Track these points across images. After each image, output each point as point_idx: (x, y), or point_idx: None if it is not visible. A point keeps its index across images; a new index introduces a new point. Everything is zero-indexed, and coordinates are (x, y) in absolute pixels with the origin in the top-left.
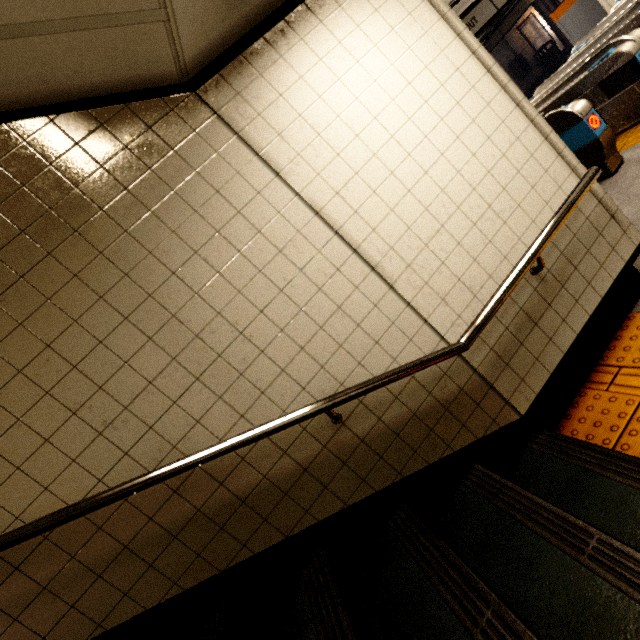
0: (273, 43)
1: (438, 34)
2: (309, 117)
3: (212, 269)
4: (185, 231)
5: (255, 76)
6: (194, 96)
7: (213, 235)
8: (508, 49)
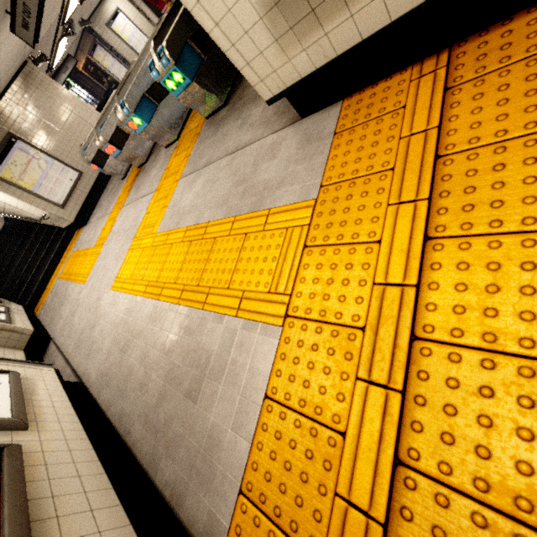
0: None
1: None
2: None
3: None
4: None
5: None
6: None
7: None
8: None
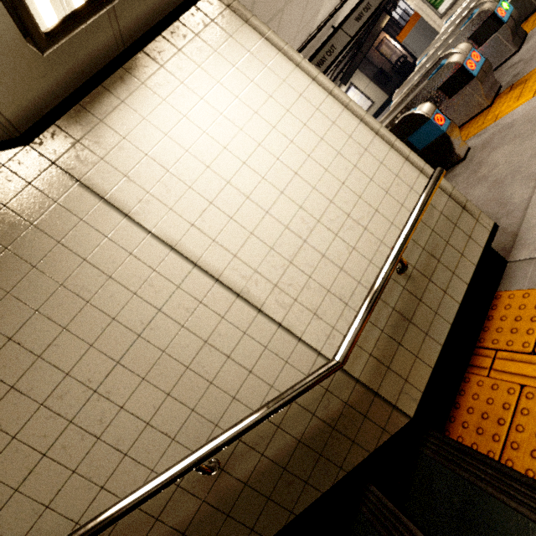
0: (113, 90)
1: (278, 66)
2: (156, 155)
3: (57, 326)
4: (23, 290)
5: (95, 122)
6: (28, 149)
7: (56, 289)
8: (371, 65)
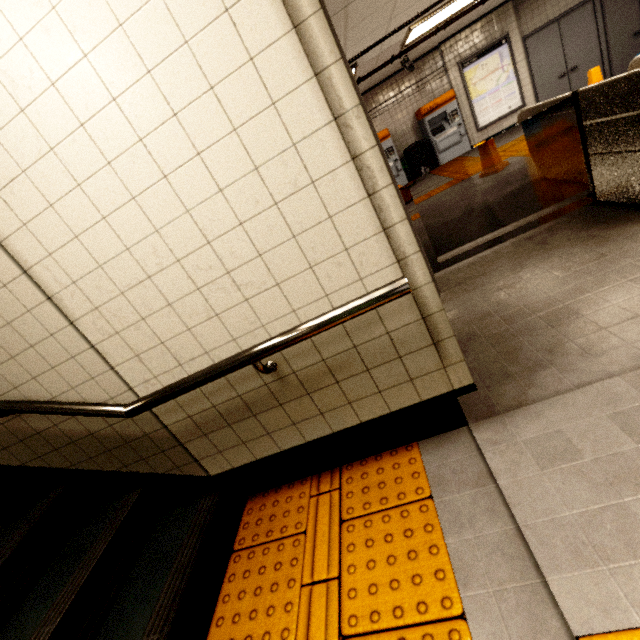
0: None
1: None
2: None
3: None
4: None
5: None
6: None
7: None
8: None
